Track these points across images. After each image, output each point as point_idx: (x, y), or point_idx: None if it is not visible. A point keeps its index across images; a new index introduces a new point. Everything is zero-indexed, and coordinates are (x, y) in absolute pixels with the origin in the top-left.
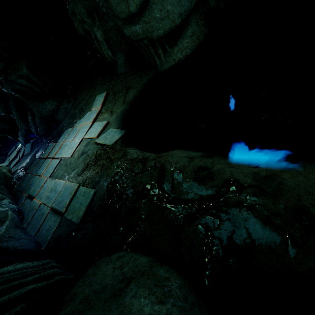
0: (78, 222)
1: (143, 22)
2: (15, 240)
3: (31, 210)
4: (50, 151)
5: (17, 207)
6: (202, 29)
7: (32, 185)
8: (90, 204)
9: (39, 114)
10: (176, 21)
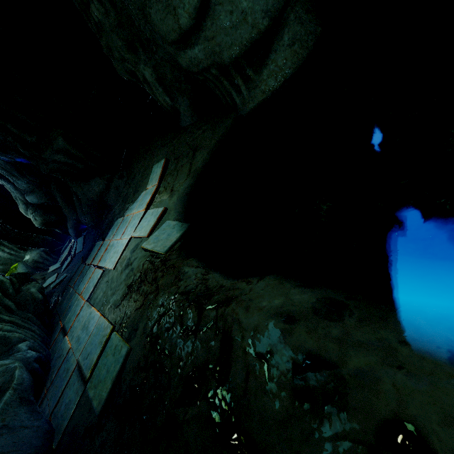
0: (99, 412)
1: (204, 40)
2: (9, 434)
3: (59, 357)
4: (95, 255)
5: (38, 354)
6: (309, 29)
7: (70, 308)
8: (119, 376)
9: (85, 199)
10: (260, 25)
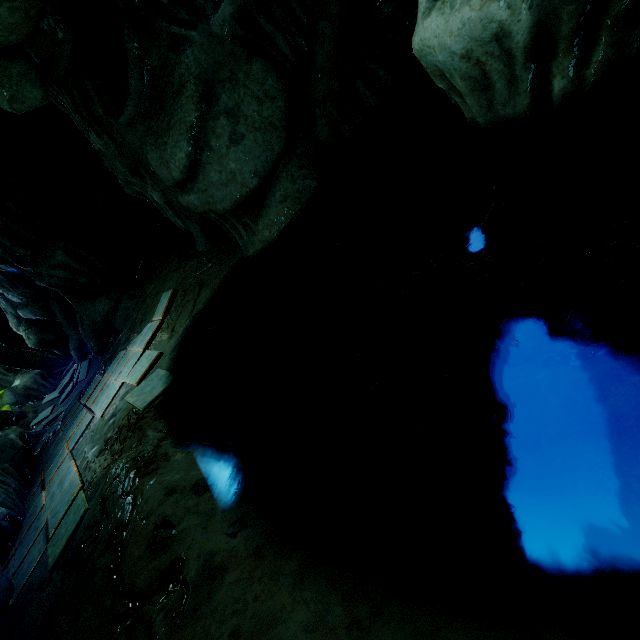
0: (51, 567)
1: (198, 191)
2: None
3: (32, 514)
4: (91, 393)
5: (9, 511)
6: (303, 186)
7: (55, 458)
8: (74, 534)
9: (89, 321)
10: (249, 184)
